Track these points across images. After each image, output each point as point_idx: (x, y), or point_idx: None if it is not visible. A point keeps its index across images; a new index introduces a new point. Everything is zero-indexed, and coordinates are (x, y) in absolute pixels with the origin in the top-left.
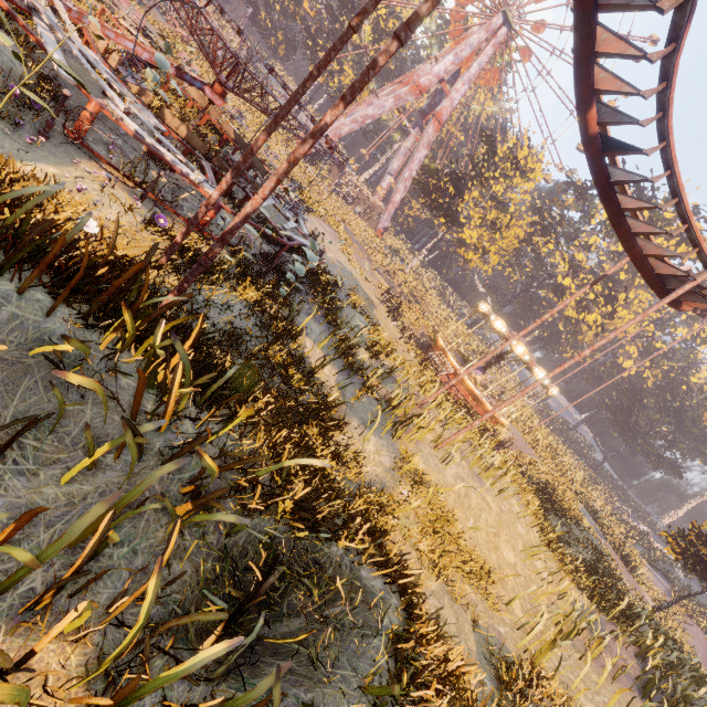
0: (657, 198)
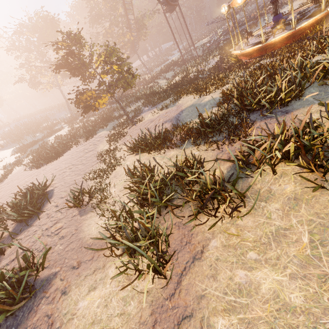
0: None
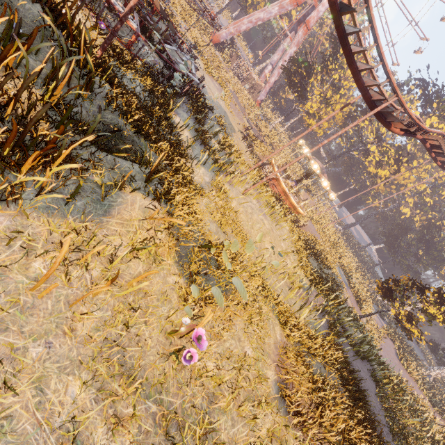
0: None
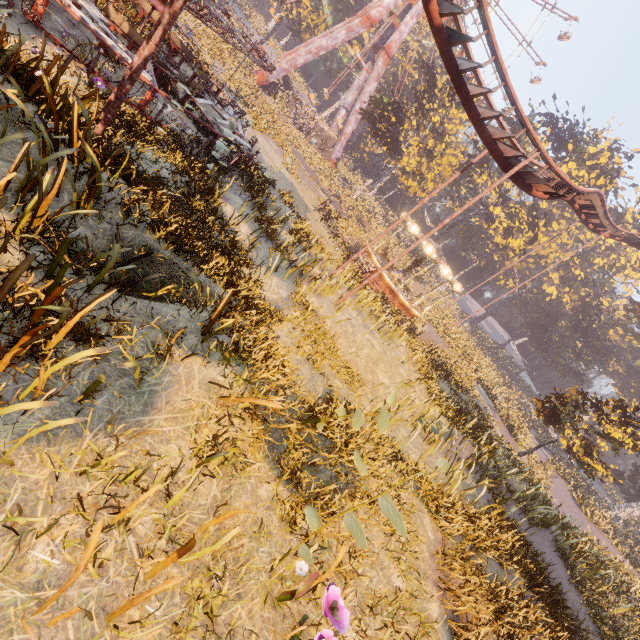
0: (583, 133)
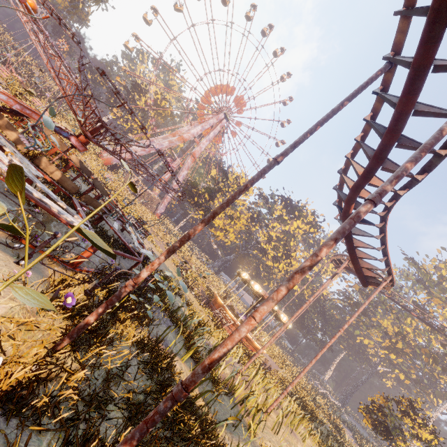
0: (299, 206)
